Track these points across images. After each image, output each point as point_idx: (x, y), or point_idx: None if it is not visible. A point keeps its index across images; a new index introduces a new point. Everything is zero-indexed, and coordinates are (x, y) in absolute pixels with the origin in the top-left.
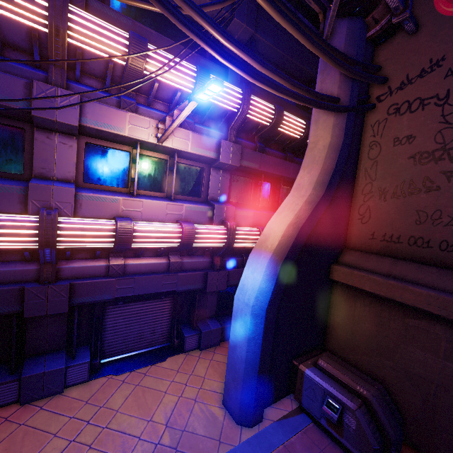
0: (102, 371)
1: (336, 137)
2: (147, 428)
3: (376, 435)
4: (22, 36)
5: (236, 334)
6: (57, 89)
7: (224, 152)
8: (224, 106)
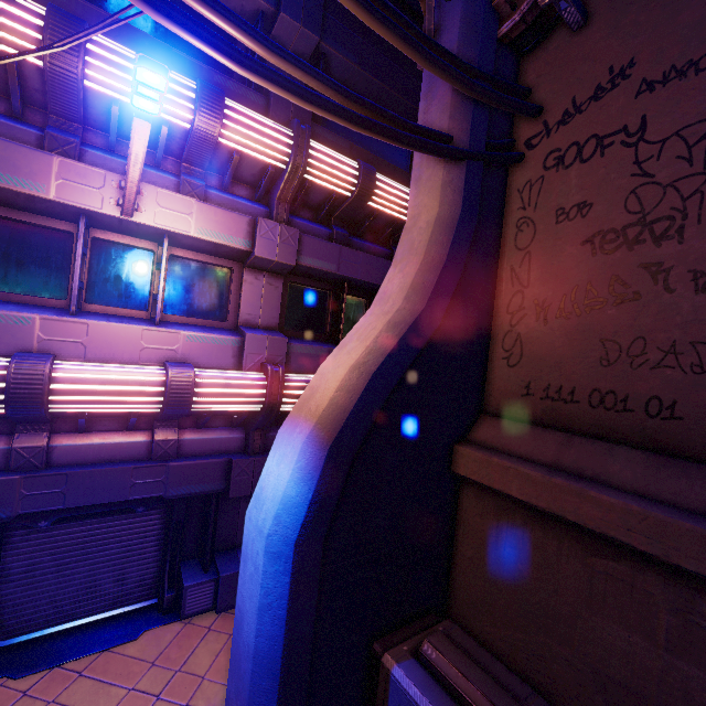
0: None
1: (449, 205)
2: None
3: None
4: None
5: (244, 593)
6: None
7: (264, 239)
8: (259, 158)
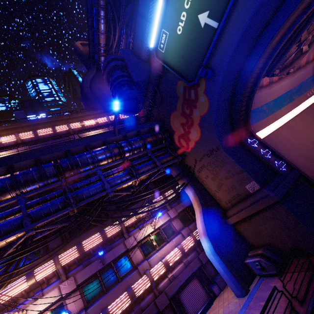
0: None
1: (192, 190)
2: None
3: (269, 261)
4: (116, 234)
5: (216, 266)
6: (128, 238)
7: (171, 214)
8: (161, 204)
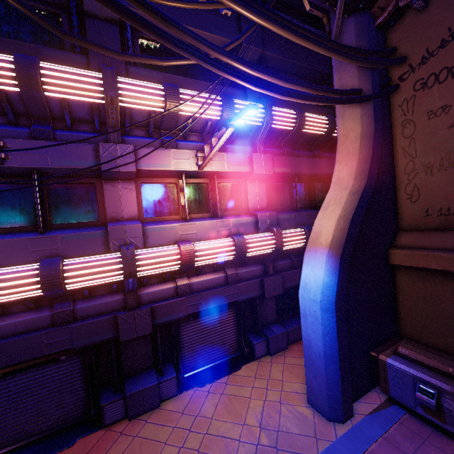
0: (187, 384)
1: (366, 126)
2: (243, 431)
3: None
4: (85, 111)
5: (309, 332)
6: (116, 145)
7: (257, 164)
8: (249, 123)
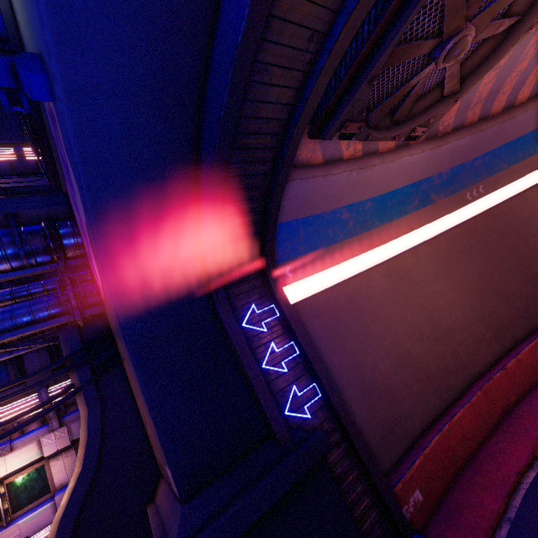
0: None
1: (84, 411)
2: None
3: None
4: None
5: None
6: None
7: (47, 446)
8: (27, 416)
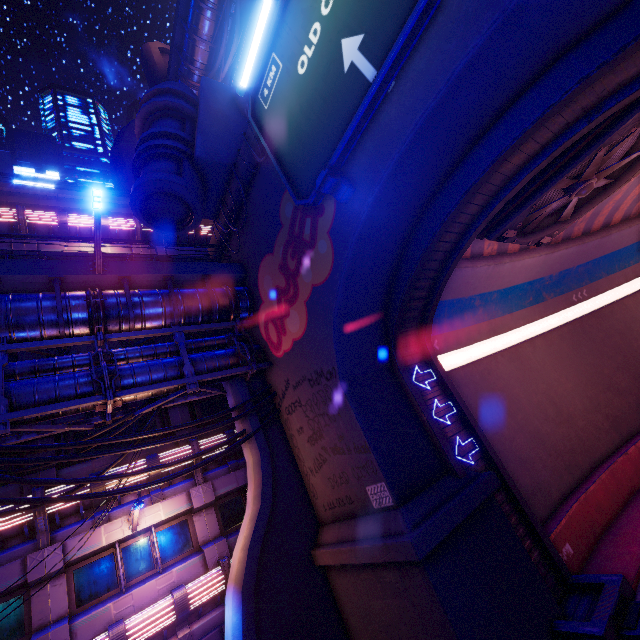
0: None
1: (255, 455)
2: None
3: None
4: (17, 529)
5: None
6: (45, 549)
7: (196, 498)
8: (180, 465)
